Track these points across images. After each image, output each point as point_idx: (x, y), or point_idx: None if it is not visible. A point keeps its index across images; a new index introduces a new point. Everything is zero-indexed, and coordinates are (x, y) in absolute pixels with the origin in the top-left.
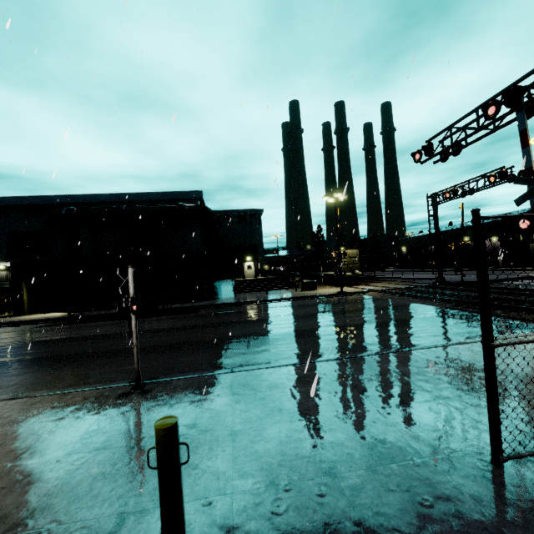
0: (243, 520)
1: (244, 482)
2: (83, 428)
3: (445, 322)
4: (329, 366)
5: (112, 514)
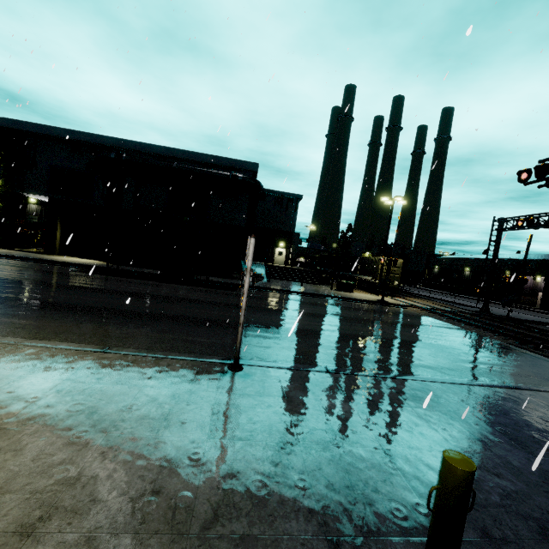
0: None
1: None
2: (205, 407)
3: (519, 361)
4: (437, 389)
5: (317, 534)
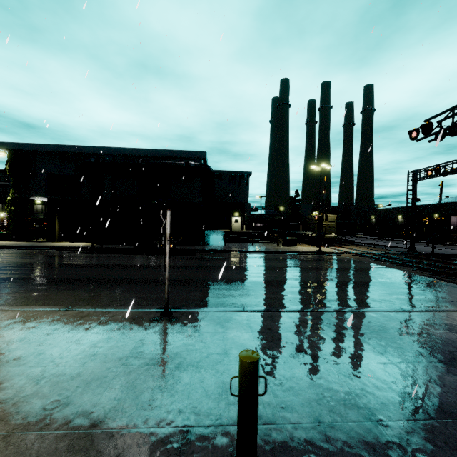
0: (301, 452)
1: (290, 415)
2: (129, 343)
3: (427, 289)
4: (333, 317)
5: (178, 426)
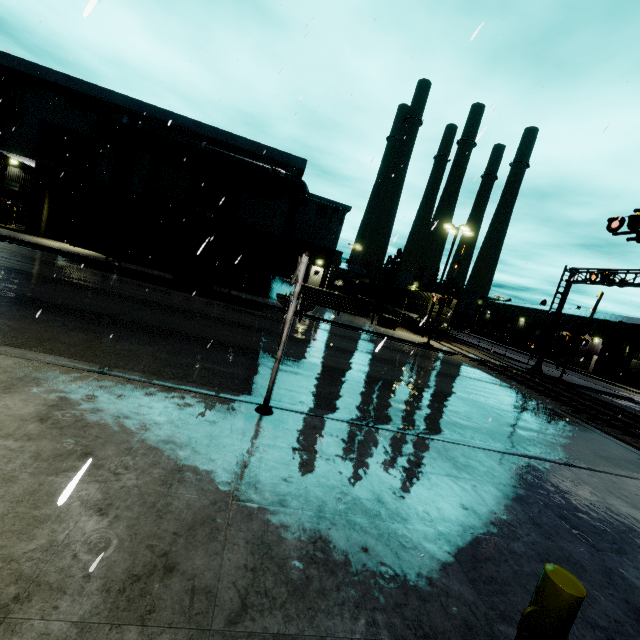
0: None
1: (514, 632)
2: (229, 458)
3: (573, 432)
4: (491, 459)
5: (366, 636)
